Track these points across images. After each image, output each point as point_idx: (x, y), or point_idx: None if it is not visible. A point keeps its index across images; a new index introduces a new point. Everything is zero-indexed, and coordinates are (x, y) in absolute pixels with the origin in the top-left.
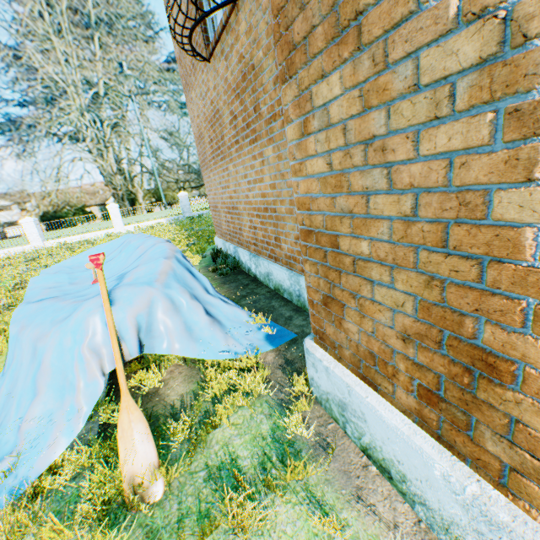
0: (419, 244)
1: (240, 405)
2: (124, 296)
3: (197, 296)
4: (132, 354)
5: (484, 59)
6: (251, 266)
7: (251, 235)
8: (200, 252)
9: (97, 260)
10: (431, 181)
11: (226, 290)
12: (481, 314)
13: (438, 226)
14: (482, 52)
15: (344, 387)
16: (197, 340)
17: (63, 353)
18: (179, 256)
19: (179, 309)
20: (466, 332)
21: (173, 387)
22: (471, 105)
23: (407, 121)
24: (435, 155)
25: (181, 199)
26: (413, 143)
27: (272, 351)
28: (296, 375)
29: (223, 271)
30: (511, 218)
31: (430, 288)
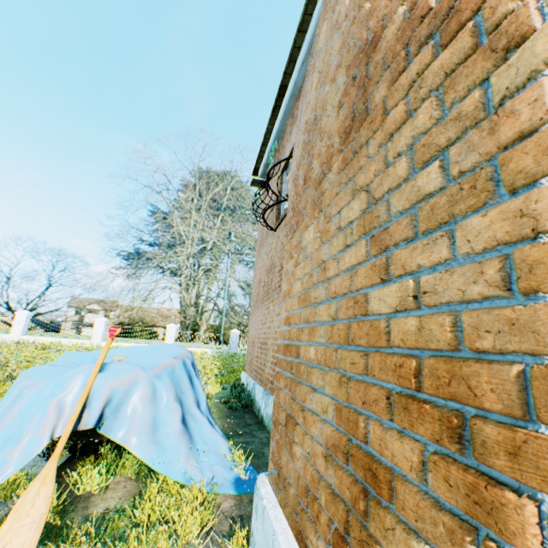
0: (337, 342)
1: (160, 545)
2: (116, 367)
3: (183, 401)
4: (87, 424)
5: (363, 211)
6: (261, 405)
7: (271, 372)
8: (223, 383)
9: (114, 331)
10: (342, 287)
11: (225, 423)
12: (366, 407)
13: (345, 323)
14: (360, 207)
15: (271, 536)
16: (157, 442)
17: (36, 401)
18: (188, 361)
19: (156, 401)
20: (360, 432)
21: (107, 498)
22: (358, 236)
23: (334, 248)
24: (348, 271)
25: (232, 335)
26: (337, 263)
27: (233, 497)
28: (239, 527)
29: (233, 404)
30: (376, 309)
31: (341, 384)
